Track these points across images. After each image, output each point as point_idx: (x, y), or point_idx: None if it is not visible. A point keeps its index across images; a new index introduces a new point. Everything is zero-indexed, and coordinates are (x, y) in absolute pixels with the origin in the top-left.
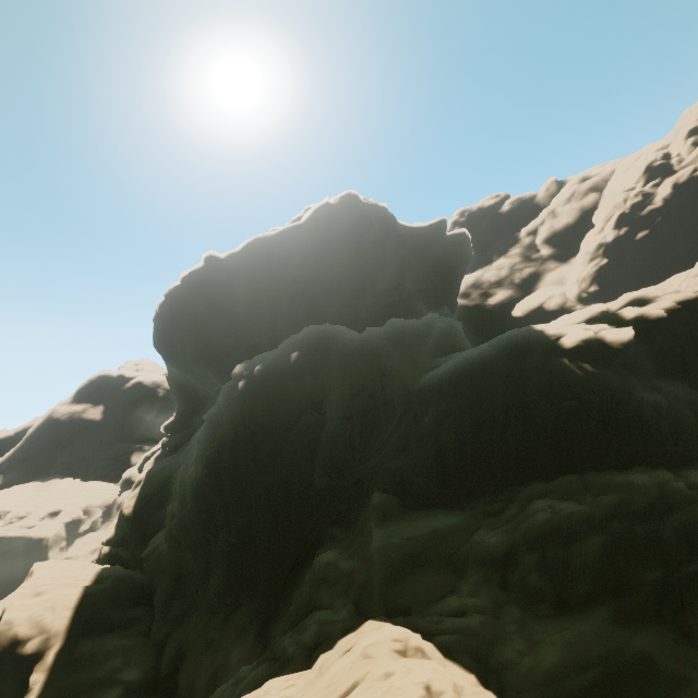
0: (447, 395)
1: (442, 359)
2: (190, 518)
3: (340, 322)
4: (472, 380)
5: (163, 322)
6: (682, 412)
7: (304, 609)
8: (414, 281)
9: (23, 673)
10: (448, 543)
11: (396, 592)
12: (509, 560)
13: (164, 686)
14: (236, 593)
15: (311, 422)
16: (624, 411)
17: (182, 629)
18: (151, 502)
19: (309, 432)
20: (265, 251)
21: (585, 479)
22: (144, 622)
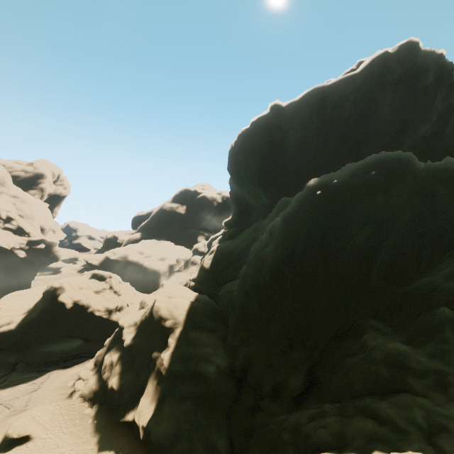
0: None
1: None
2: (264, 281)
3: None
4: None
5: (235, 153)
6: None
7: (386, 384)
8: None
9: (164, 335)
10: None
11: None
12: None
13: (236, 375)
14: (290, 340)
15: (369, 234)
16: None
17: (248, 347)
18: (220, 264)
19: (365, 241)
20: (321, 98)
21: None
22: (221, 332)
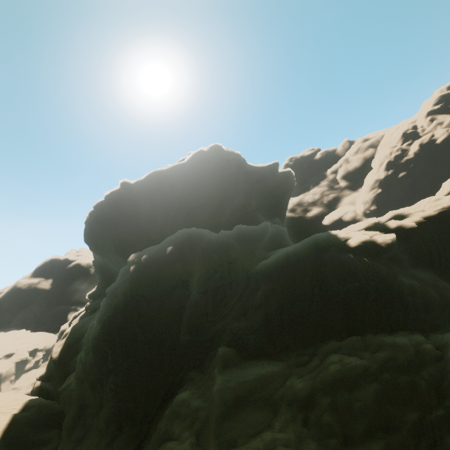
0: (273, 277)
1: (271, 252)
2: (90, 364)
3: (208, 226)
4: (289, 267)
5: (90, 224)
6: (429, 292)
7: (161, 439)
8: (258, 201)
9: None
10: (269, 387)
11: (227, 427)
12: (310, 401)
13: None
14: (119, 422)
15: (180, 295)
16: (390, 291)
17: (79, 449)
18: (71, 349)
19: (178, 302)
20: (160, 179)
21: (365, 339)
22: (54, 442)
